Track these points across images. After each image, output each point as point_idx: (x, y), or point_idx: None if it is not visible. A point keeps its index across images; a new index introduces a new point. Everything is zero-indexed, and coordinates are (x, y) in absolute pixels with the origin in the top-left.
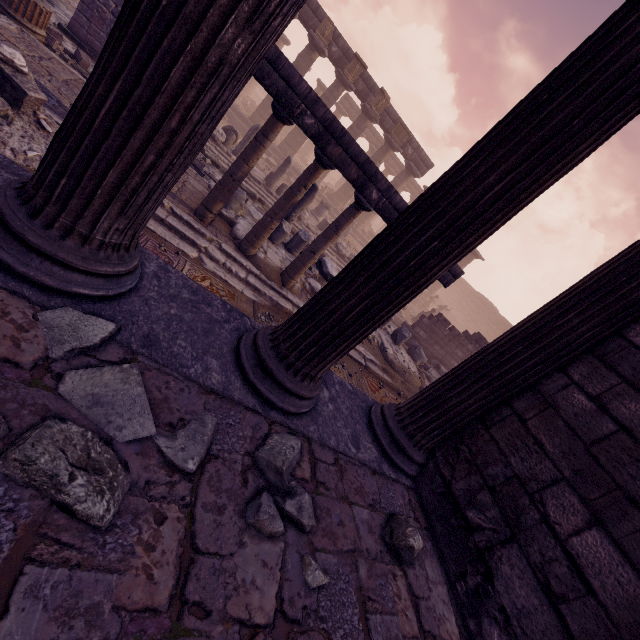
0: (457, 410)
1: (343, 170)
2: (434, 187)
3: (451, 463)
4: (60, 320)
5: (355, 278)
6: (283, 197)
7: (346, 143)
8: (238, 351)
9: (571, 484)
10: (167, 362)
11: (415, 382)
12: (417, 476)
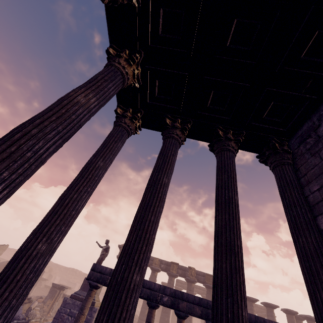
0: None
1: (192, 312)
2: (213, 280)
3: None
4: None
5: None
6: None
7: (186, 297)
8: None
9: None
10: None
11: None
12: None
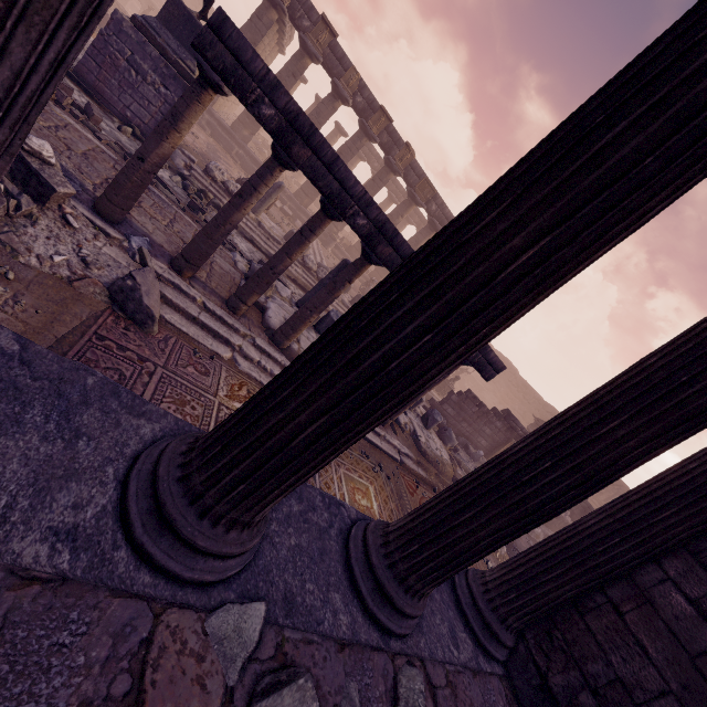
0: (552, 596)
1: (392, 269)
2: (568, 431)
3: (545, 650)
4: (226, 626)
5: (485, 509)
6: (325, 291)
7: (397, 243)
8: (351, 569)
9: (680, 700)
10: (307, 626)
11: (448, 472)
12: (507, 659)
